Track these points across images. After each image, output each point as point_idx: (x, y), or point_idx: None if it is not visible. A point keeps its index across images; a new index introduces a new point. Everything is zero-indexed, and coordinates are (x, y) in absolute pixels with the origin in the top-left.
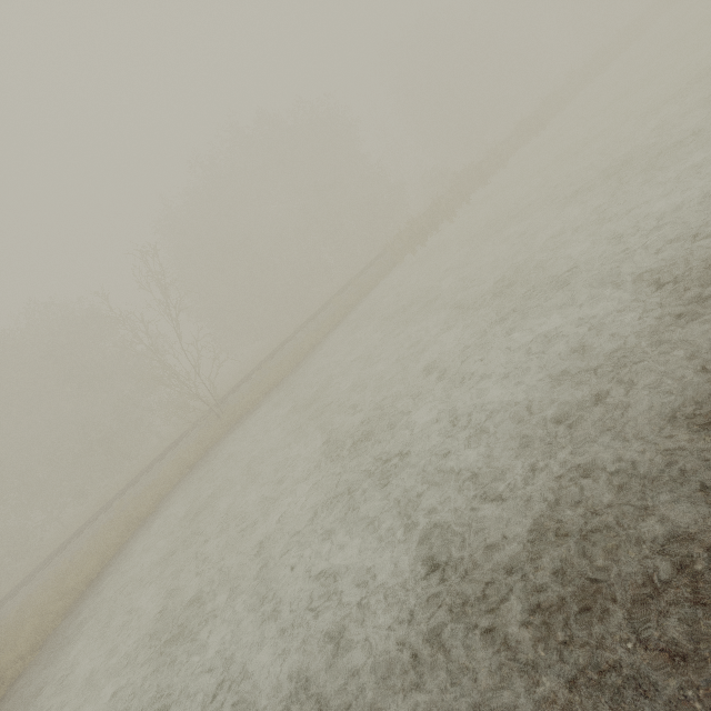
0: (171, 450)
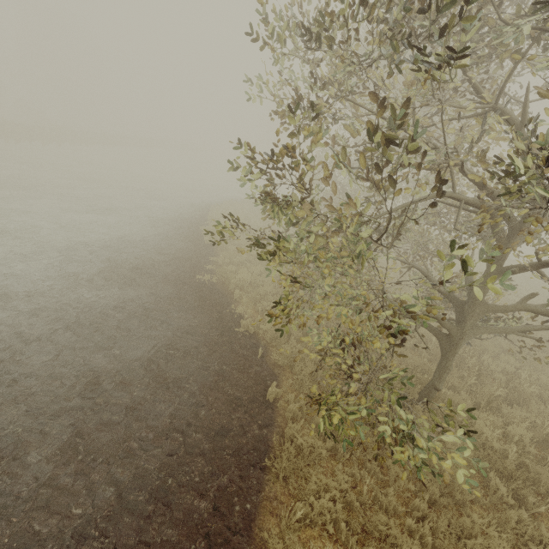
0: None
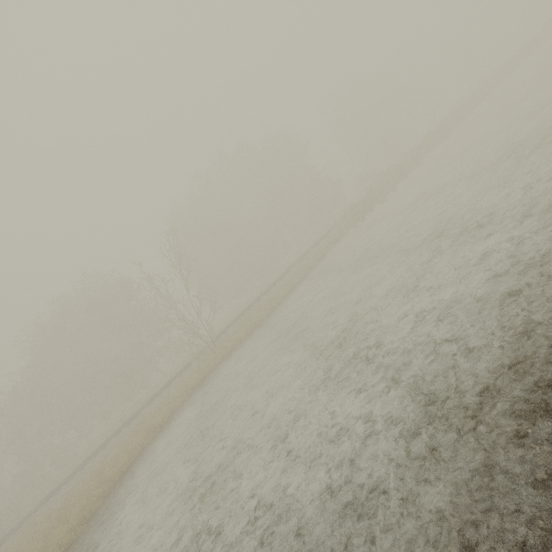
0: (176, 378)
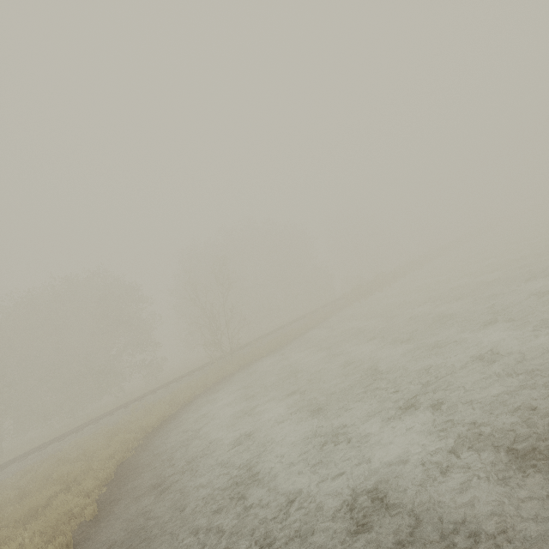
0: (174, 383)
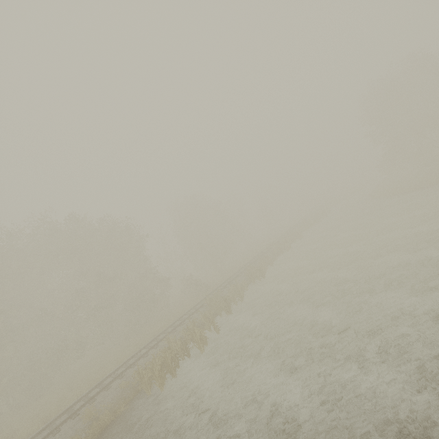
0: None
